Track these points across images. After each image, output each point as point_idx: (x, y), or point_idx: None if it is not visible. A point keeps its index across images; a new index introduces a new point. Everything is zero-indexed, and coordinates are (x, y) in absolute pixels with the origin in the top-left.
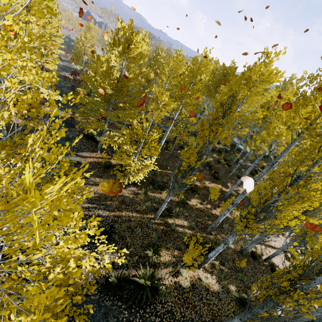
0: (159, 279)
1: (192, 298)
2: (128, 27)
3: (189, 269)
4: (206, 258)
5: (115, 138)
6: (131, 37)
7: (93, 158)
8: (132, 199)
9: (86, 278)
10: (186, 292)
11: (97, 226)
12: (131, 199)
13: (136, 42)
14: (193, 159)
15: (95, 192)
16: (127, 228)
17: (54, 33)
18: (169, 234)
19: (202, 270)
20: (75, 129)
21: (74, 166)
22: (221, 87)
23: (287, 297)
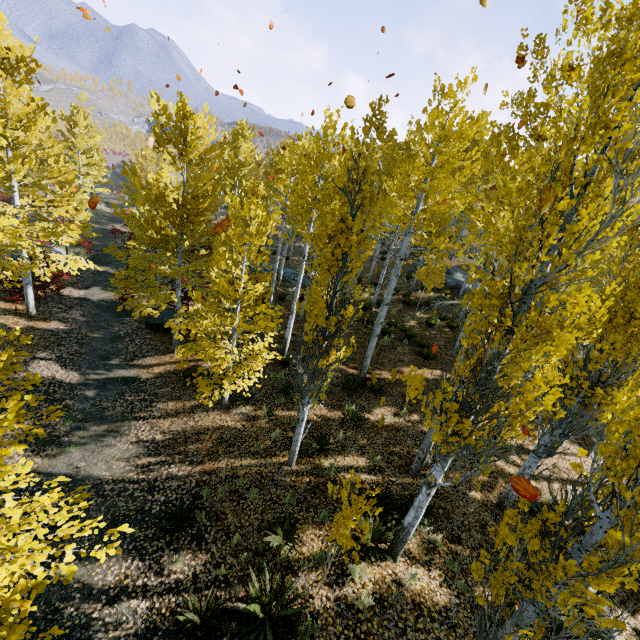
0: (295, 599)
1: (380, 632)
2: (177, 107)
3: (372, 564)
4: (401, 530)
5: (198, 315)
6: (182, 122)
7: (166, 365)
8: (241, 432)
9: (6, 608)
10: (366, 619)
11: (165, 500)
12: (239, 431)
13: (193, 127)
14: (320, 314)
15: (166, 430)
16: (228, 494)
17: (61, 154)
18: (324, 491)
19: (402, 561)
20: (132, 317)
21: (124, 388)
22: (395, 181)
23: (544, 581)
